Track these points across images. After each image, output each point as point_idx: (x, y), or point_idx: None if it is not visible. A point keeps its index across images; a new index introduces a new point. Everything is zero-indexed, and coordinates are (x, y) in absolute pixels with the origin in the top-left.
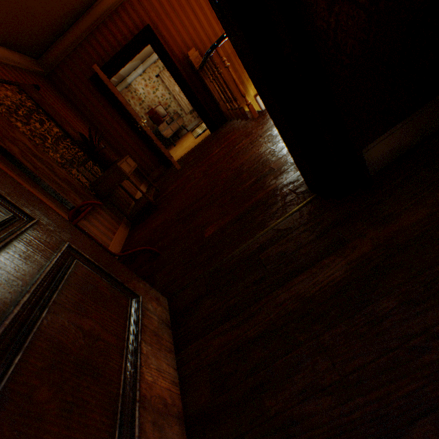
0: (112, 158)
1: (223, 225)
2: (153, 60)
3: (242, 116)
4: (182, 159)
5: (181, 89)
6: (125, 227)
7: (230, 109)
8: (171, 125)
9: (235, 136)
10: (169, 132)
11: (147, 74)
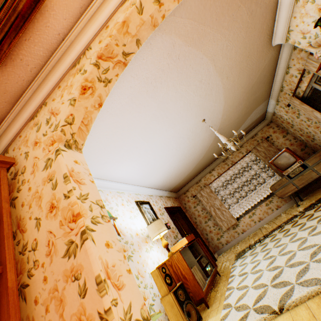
0: None
1: None
2: (276, 90)
3: None
4: None
5: None
6: None
7: None
8: (296, 177)
9: None
10: (286, 189)
11: (281, 102)
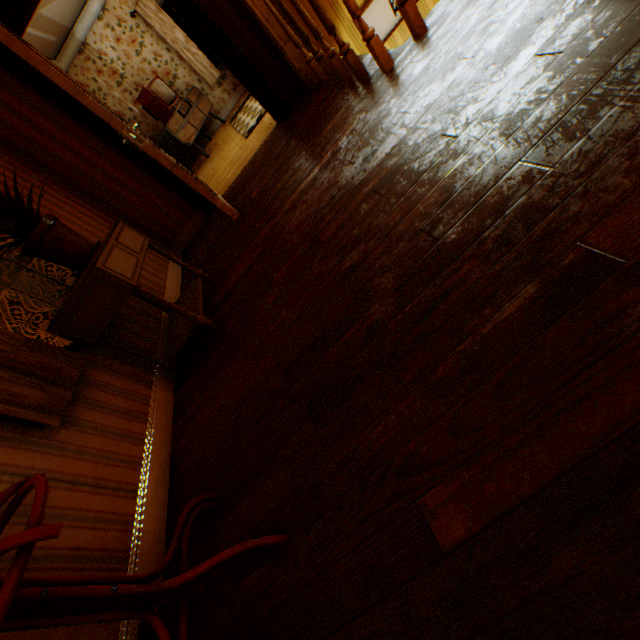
0: (81, 244)
1: (507, 511)
2: None
3: (351, 71)
4: (235, 191)
5: (193, 29)
6: (164, 384)
7: (315, 59)
8: (189, 118)
9: (352, 128)
10: (189, 133)
11: (112, 13)
